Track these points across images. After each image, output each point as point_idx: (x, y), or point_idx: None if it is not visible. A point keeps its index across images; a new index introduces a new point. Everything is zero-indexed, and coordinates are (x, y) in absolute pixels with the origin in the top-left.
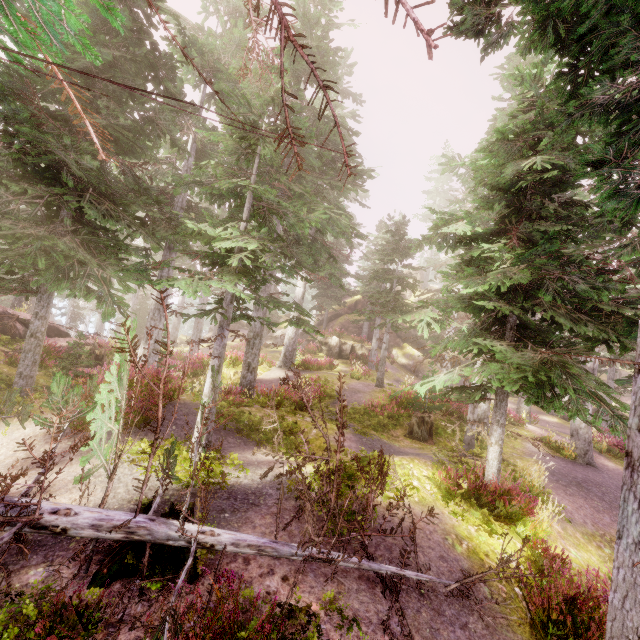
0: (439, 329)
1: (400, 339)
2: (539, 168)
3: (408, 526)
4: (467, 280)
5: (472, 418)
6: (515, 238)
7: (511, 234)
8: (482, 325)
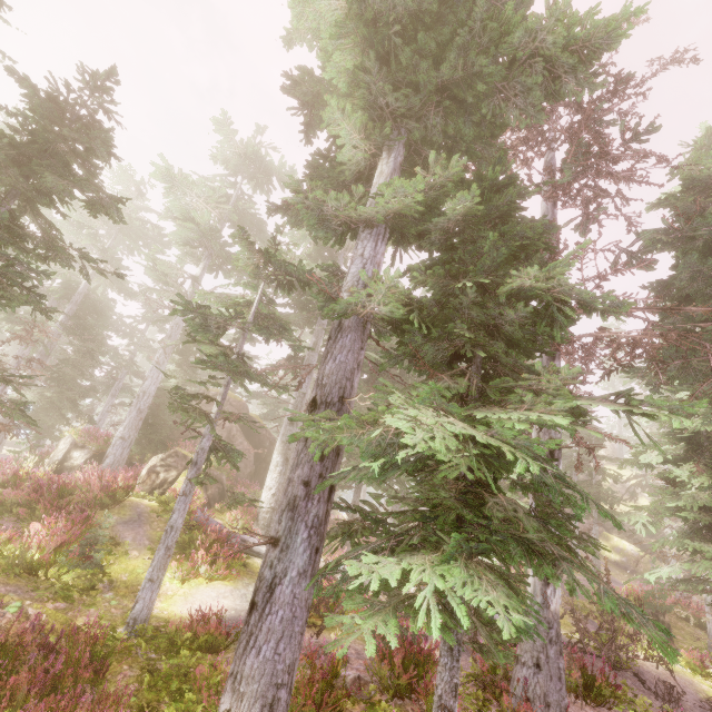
0: (654, 529)
1: (603, 528)
2: (701, 429)
3: (664, 677)
4: (668, 498)
5: (711, 619)
6: (699, 467)
7: (694, 467)
8: (690, 529)
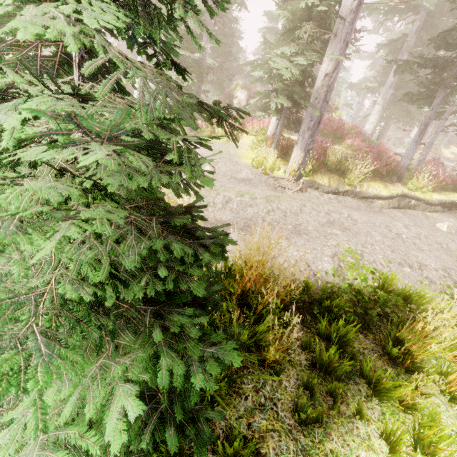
0: None
1: (448, 142)
2: None
3: None
4: None
5: None
6: None
7: None
8: None
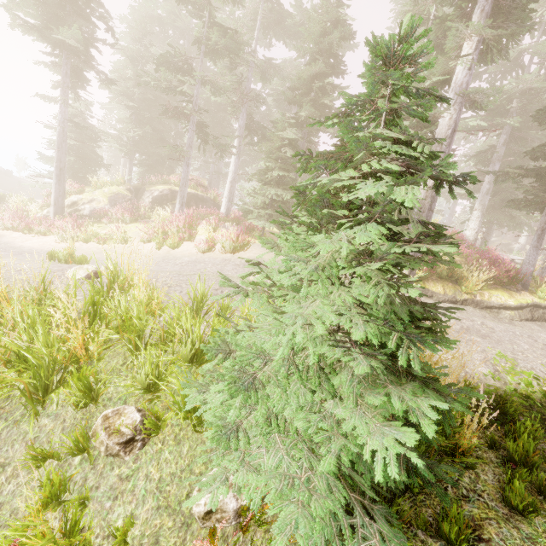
0: None
1: None
2: None
3: None
4: None
5: None
6: None
7: None
8: None
